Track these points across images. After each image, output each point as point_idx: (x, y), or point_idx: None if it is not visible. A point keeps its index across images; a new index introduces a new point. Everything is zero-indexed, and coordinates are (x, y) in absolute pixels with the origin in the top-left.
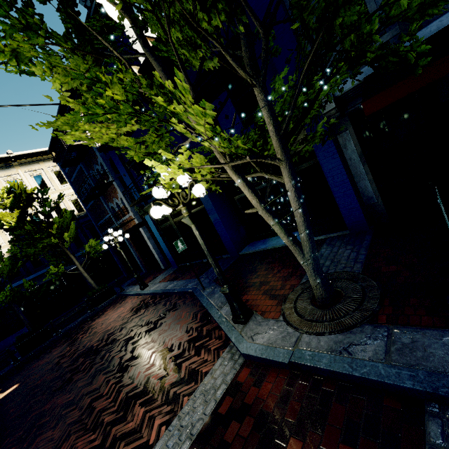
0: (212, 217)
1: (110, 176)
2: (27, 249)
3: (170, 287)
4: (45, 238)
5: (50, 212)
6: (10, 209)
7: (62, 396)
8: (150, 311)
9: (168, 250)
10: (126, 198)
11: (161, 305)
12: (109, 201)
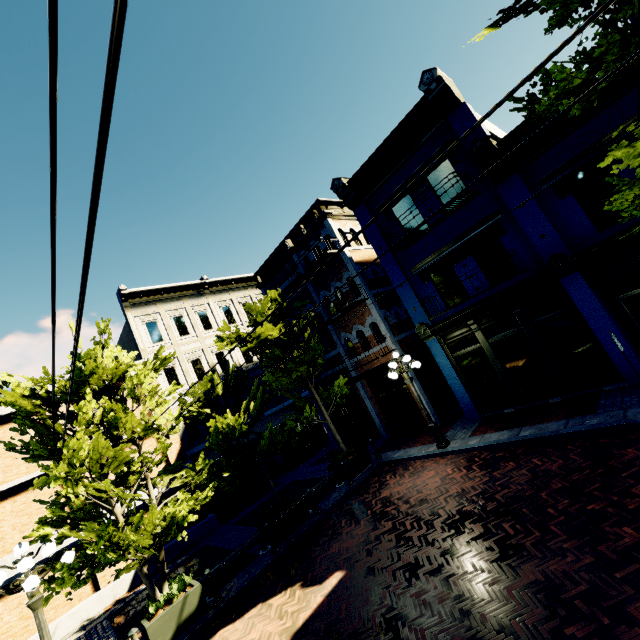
0: (595, 322)
1: (363, 293)
2: (280, 378)
3: (531, 433)
4: (303, 365)
5: (299, 333)
6: (269, 323)
7: (545, 562)
8: (538, 461)
9: (465, 391)
10: (383, 321)
11: (554, 451)
12: (342, 331)
